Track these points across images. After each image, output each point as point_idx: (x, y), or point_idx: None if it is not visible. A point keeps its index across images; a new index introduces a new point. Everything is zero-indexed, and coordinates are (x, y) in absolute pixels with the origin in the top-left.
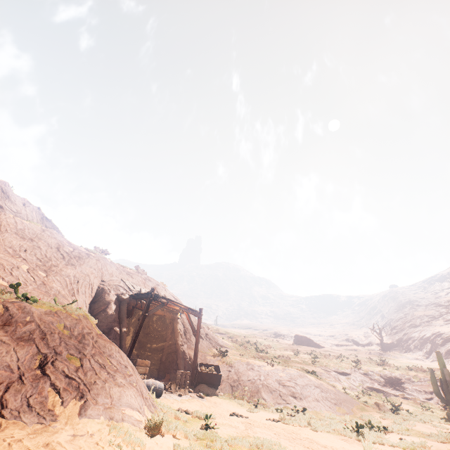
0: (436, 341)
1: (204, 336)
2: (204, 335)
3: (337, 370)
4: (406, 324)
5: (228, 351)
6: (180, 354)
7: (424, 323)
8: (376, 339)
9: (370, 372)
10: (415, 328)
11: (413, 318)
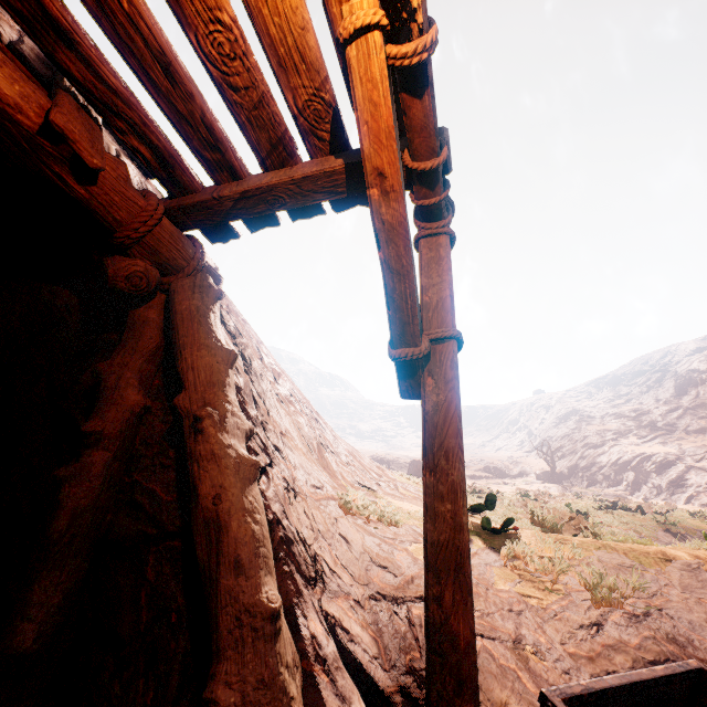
0: (644, 467)
1: (328, 436)
2: (326, 433)
3: (642, 534)
4: (577, 444)
5: (494, 502)
6: (247, 568)
7: (609, 442)
8: (533, 466)
9: (700, 534)
10: (598, 449)
11: (588, 435)
